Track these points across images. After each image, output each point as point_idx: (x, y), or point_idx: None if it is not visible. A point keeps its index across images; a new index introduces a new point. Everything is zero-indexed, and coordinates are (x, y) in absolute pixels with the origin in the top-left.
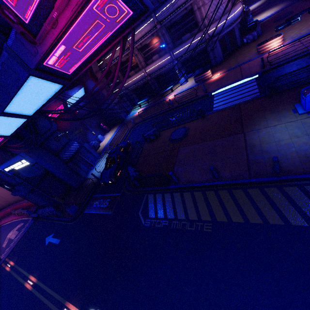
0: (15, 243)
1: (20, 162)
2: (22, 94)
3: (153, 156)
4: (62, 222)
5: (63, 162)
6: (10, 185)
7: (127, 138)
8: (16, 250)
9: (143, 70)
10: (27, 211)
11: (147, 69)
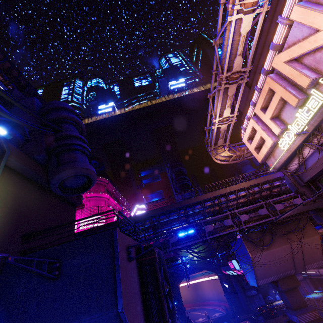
0: (216, 317)
1: (226, 285)
2: (231, 271)
3: (275, 321)
4: (232, 321)
5: (246, 295)
6: (225, 291)
7: (285, 308)
8: (215, 319)
9: (316, 270)
10: (225, 308)
11: (319, 270)
